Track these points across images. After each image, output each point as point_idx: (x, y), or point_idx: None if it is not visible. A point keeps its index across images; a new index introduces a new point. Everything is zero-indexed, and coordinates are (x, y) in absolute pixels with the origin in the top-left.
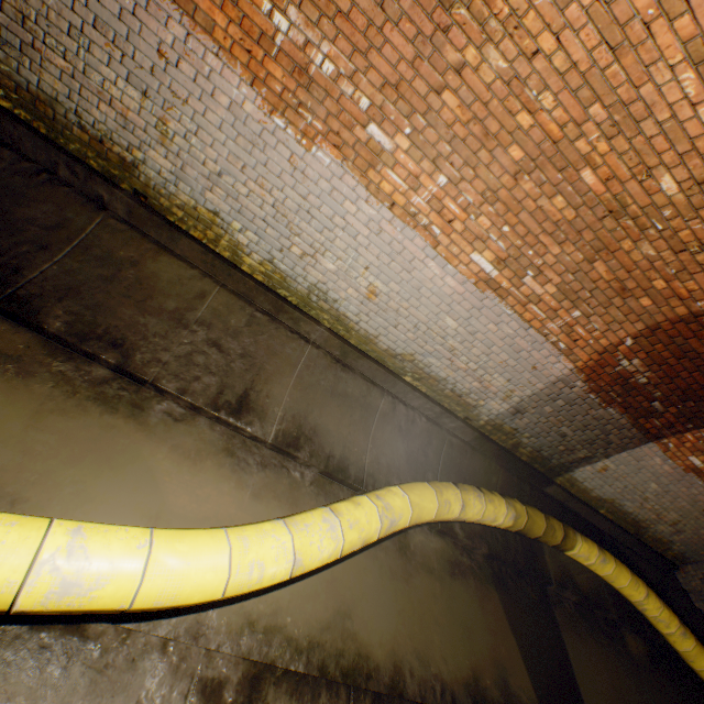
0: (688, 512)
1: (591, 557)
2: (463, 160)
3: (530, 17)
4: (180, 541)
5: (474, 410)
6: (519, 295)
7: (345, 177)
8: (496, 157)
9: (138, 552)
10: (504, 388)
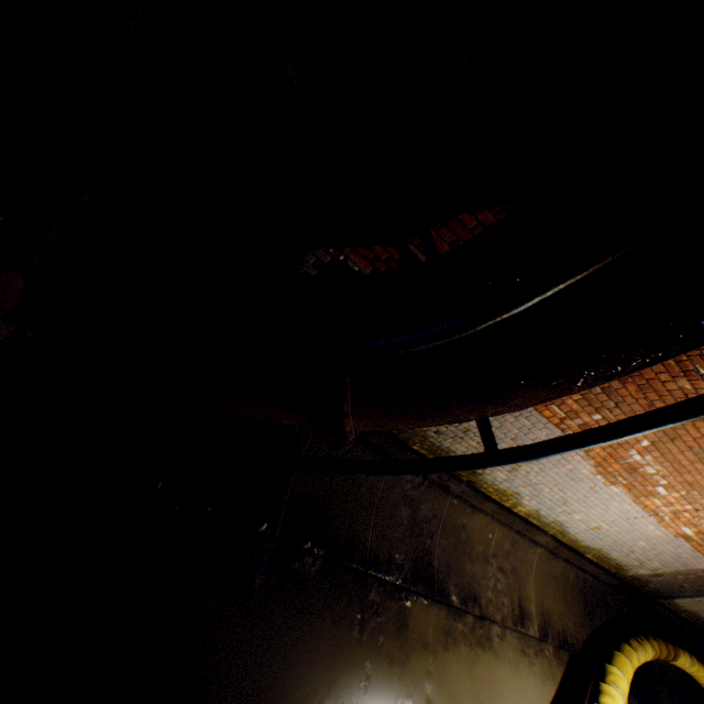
0: None
1: (685, 663)
2: None
3: None
4: None
5: (624, 570)
6: (700, 542)
7: (622, 495)
8: None
9: None
10: (655, 566)
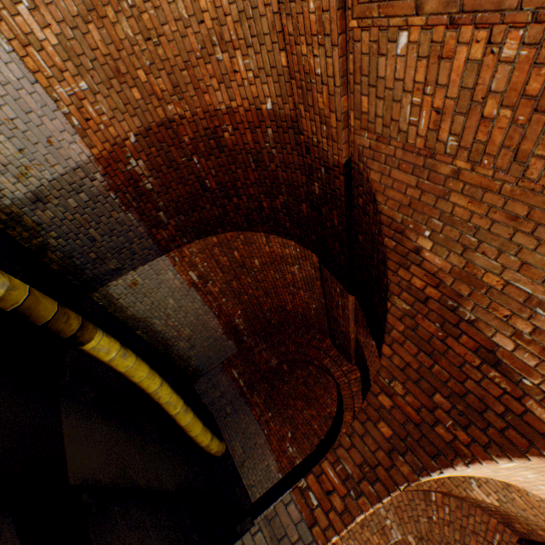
0: (196, 326)
1: (113, 351)
2: None
3: None
4: None
5: None
6: (17, 28)
7: None
8: None
9: None
10: (17, 162)
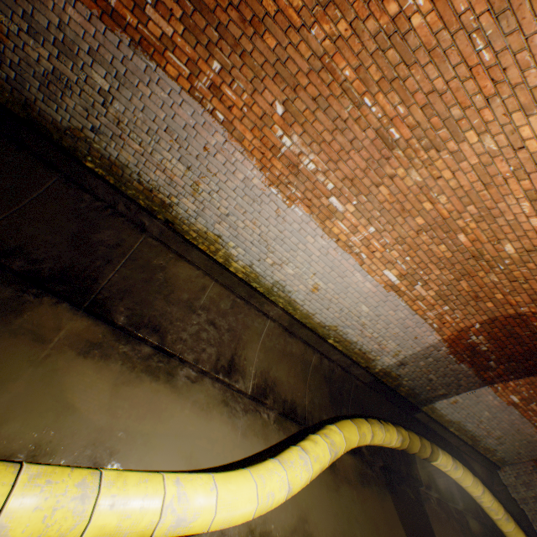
0: (507, 430)
1: (448, 465)
2: (386, 220)
3: (439, 162)
4: (230, 482)
5: (373, 362)
6: (411, 295)
7: (310, 223)
8: (407, 221)
9: (211, 493)
10: (394, 349)
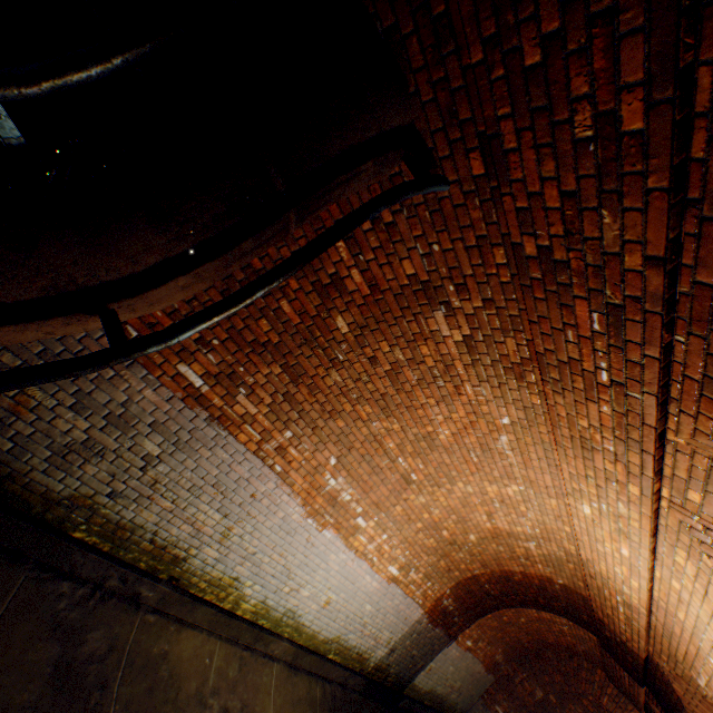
0: (465, 676)
1: None
2: (397, 527)
3: (439, 492)
4: None
5: (367, 661)
6: (406, 581)
7: (336, 541)
8: (411, 526)
9: None
10: (388, 637)
